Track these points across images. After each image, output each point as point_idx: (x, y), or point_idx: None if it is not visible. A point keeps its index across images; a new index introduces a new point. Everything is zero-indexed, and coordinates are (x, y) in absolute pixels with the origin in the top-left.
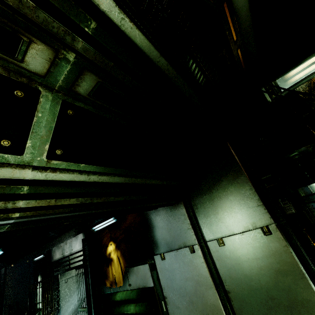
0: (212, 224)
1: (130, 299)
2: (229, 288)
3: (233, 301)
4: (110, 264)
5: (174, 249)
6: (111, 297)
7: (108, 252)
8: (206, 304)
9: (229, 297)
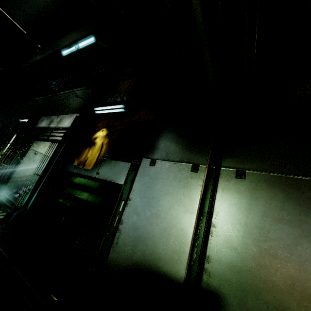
0: (242, 153)
1: (88, 186)
2: (217, 222)
3: (213, 237)
4: (90, 146)
5: (172, 160)
6: (71, 177)
7: (95, 136)
8: (174, 225)
9: (210, 231)
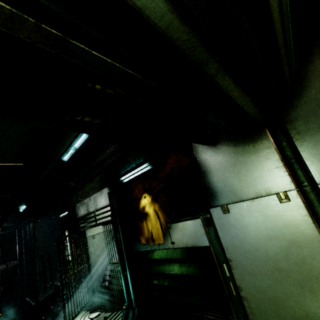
0: None
1: (172, 258)
2: None
3: None
4: (144, 219)
5: (247, 199)
6: (148, 254)
7: (141, 206)
8: (309, 274)
9: None
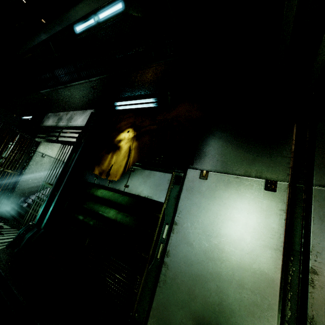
0: None
1: (115, 202)
2: (319, 267)
3: (315, 289)
4: (113, 151)
5: (233, 173)
6: (91, 188)
7: (118, 138)
8: (248, 265)
9: (310, 279)
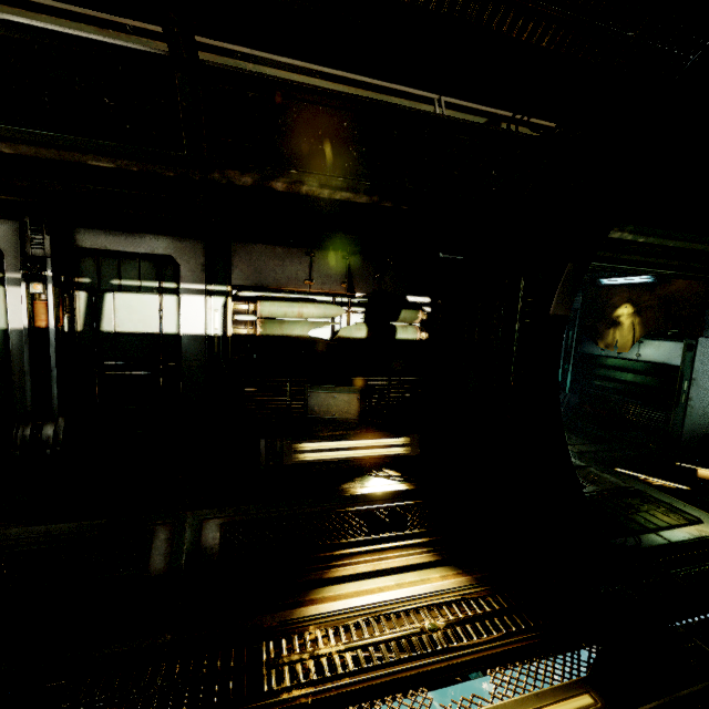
0: None
1: (630, 368)
2: None
3: None
4: (613, 327)
5: None
6: (599, 359)
7: (615, 314)
8: None
9: None
